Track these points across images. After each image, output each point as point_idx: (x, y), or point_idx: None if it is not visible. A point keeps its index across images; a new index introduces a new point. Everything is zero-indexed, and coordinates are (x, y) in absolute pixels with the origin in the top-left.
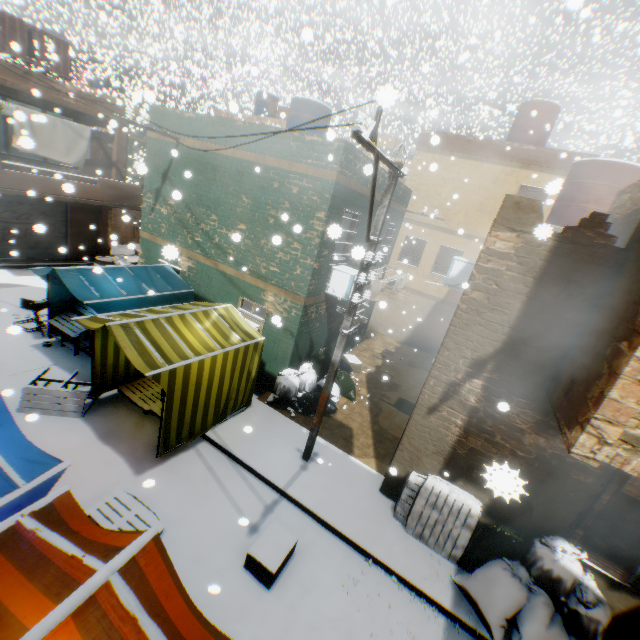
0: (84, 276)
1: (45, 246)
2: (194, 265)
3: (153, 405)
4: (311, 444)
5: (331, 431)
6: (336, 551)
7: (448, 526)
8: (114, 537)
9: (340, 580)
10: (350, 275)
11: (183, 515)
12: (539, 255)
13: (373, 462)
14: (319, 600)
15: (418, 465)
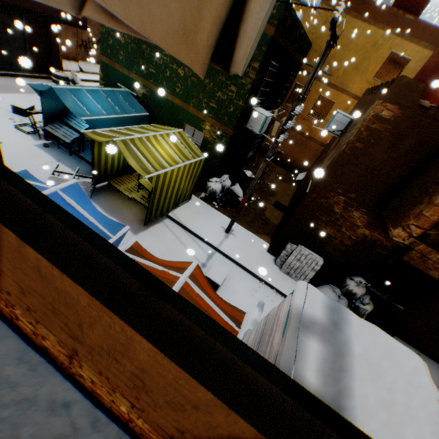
0: (74, 95)
1: (9, 56)
2: (148, 93)
3: (133, 194)
4: (232, 224)
5: (239, 218)
6: (246, 278)
7: (304, 270)
8: (174, 264)
9: (249, 290)
10: (265, 116)
11: (166, 257)
12: (407, 124)
13: (263, 236)
14: (240, 298)
15: (293, 240)
